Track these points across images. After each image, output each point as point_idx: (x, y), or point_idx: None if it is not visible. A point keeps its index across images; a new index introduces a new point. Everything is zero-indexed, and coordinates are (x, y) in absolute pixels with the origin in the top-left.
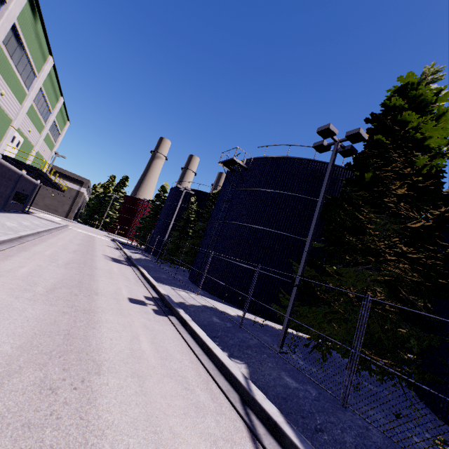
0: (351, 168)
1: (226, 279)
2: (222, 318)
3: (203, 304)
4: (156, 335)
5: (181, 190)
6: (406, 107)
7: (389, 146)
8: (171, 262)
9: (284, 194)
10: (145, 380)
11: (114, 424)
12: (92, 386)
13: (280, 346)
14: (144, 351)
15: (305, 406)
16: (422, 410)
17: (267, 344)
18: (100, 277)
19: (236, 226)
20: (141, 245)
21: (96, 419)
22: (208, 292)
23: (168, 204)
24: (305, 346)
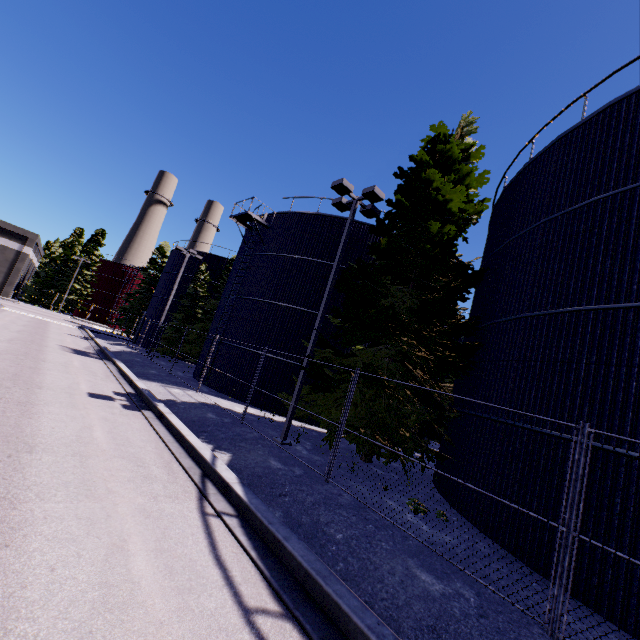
0: (375, 232)
1: (239, 372)
2: (221, 414)
3: (202, 401)
4: (118, 427)
5: (183, 253)
6: (432, 164)
7: (409, 208)
8: (172, 355)
9: (312, 262)
10: (89, 459)
11: (43, 483)
12: (21, 460)
13: (283, 437)
14: (96, 438)
15: (280, 480)
16: (426, 488)
17: (270, 437)
18: (49, 370)
19: (252, 302)
20: (128, 334)
21: (22, 480)
22: (216, 390)
23: (167, 273)
24: (323, 441)
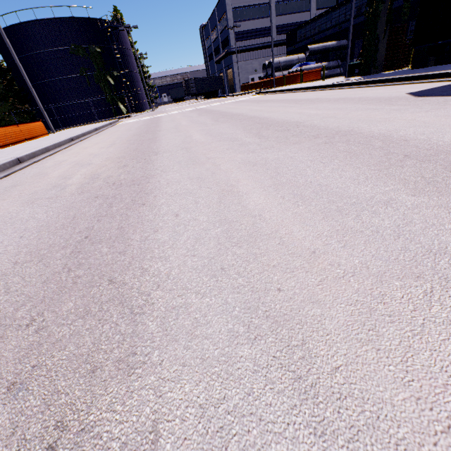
0: None
1: None
2: None
3: None
4: None
5: None
6: None
7: None
8: None
9: None
10: None
11: None
12: None
13: None
14: None
15: None
16: None
17: None
18: None
19: None
20: None
21: None
22: None
23: None
24: None
